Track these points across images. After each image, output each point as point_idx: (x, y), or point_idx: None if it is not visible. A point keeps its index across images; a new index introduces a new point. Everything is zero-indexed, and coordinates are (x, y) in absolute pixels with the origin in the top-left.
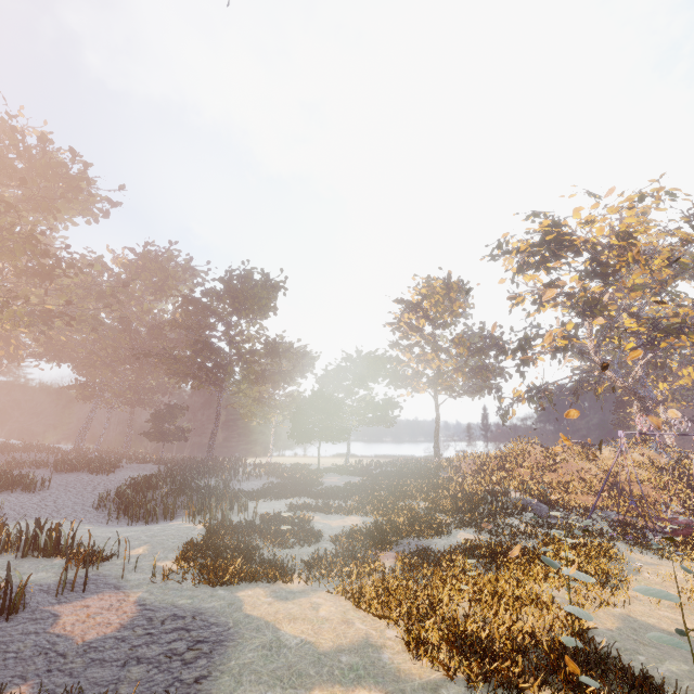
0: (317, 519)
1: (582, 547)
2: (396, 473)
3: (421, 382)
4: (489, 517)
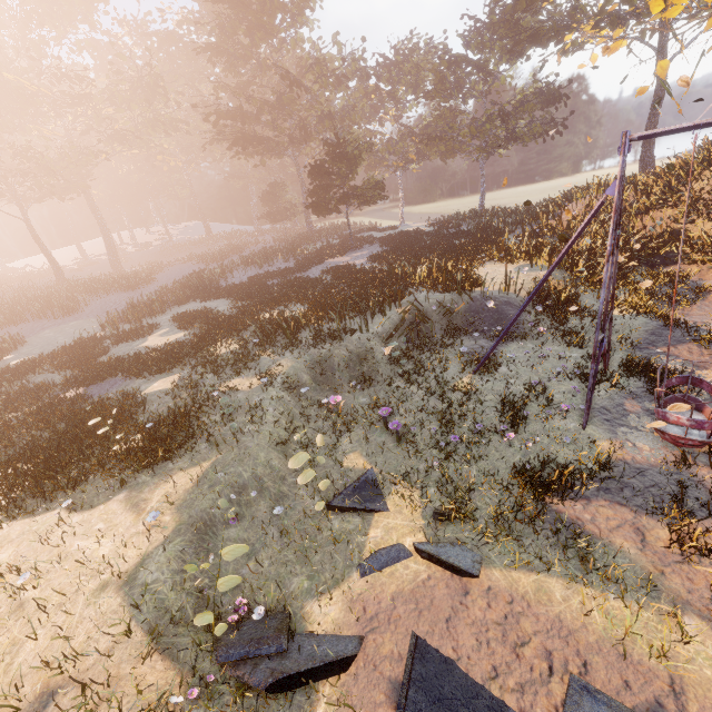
0: (154, 335)
1: (146, 441)
2: (453, 236)
3: (587, 28)
4: (271, 350)
